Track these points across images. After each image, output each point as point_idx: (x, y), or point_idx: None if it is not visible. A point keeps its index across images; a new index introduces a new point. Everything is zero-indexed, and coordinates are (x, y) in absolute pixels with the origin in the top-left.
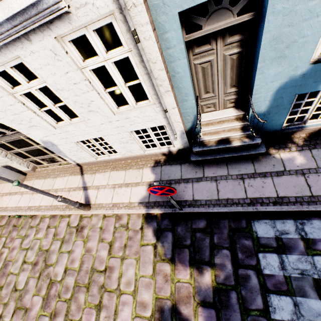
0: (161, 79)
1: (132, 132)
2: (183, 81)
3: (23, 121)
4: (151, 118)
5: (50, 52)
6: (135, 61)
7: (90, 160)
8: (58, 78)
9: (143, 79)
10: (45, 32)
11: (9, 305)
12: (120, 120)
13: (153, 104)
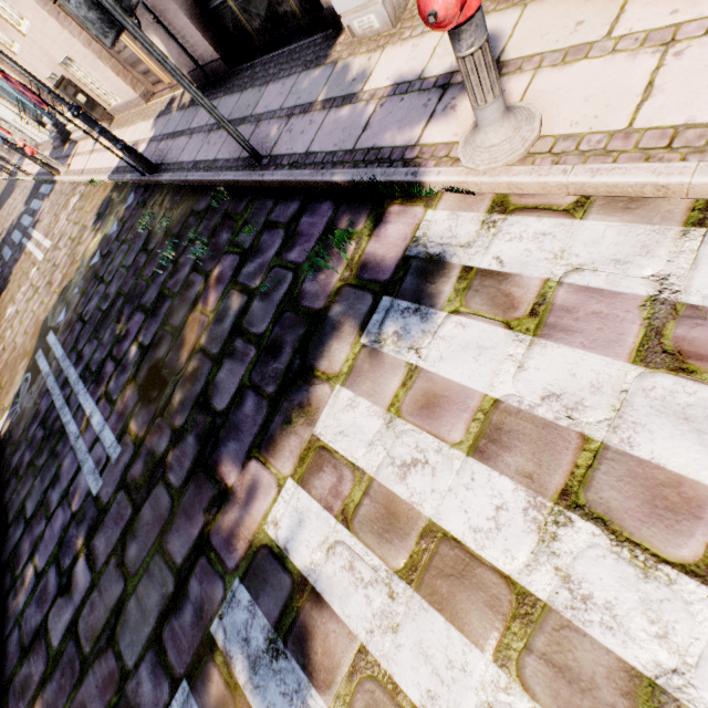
0: None
1: (22, 116)
2: None
3: None
4: (8, 107)
5: None
6: None
7: (41, 140)
8: None
9: None
10: None
11: None
12: (1, 106)
13: None
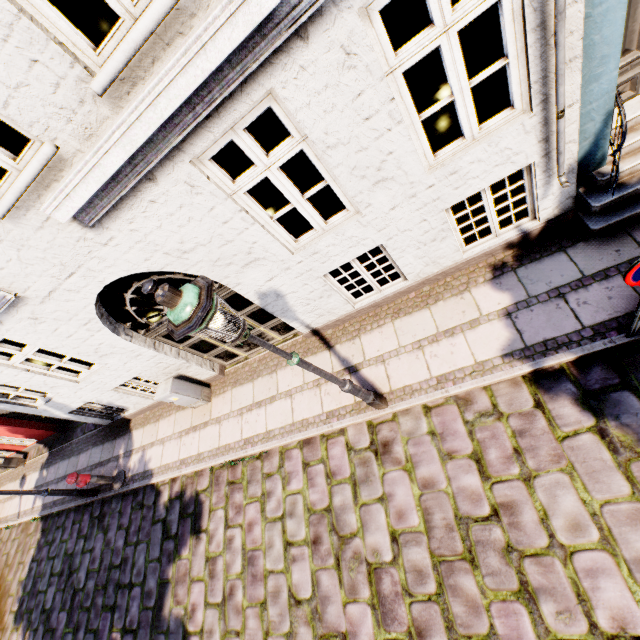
0: (566, 32)
1: (446, 211)
2: (607, 23)
3: (237, 255)
4: (508, 154)
5: (339, 53)
6: (512, 7)
7: (341, 313)
8: (335, 119)
9: (516, 51)
10: (343, 3)
11: (299, 635)
12: (436, 183)
13: (520, 113)
